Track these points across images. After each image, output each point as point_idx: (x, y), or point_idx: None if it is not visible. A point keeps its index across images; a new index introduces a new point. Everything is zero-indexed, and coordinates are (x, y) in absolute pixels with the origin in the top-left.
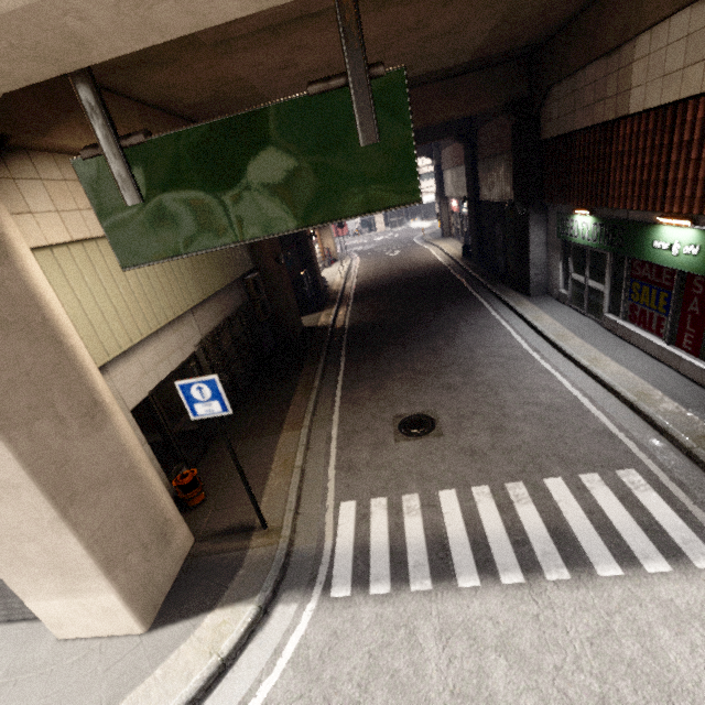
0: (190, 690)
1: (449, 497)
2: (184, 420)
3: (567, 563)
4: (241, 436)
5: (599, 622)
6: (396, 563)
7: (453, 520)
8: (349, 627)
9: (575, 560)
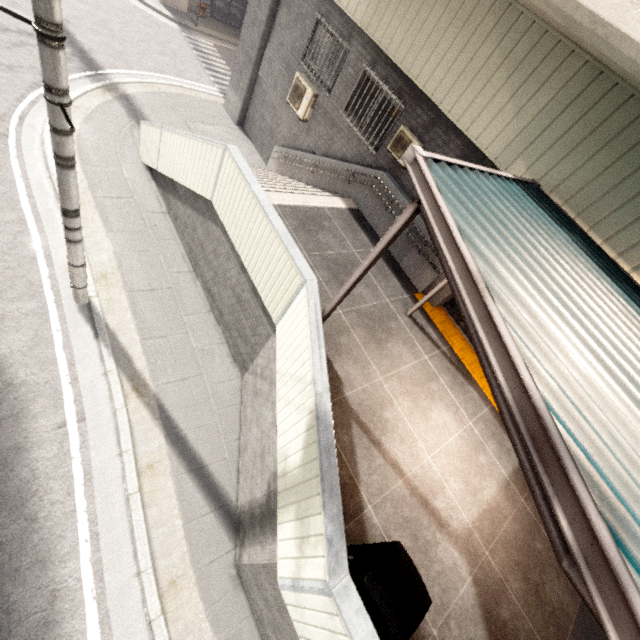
0: (152, 6)
1: (222, 62)
2: (224, 0)
3: (207, 68)
4: (233, 32)
5: (193, 64)
6: (196, 45)
7: (214, 59)
8: (176, 33)
9: (209, 70)
